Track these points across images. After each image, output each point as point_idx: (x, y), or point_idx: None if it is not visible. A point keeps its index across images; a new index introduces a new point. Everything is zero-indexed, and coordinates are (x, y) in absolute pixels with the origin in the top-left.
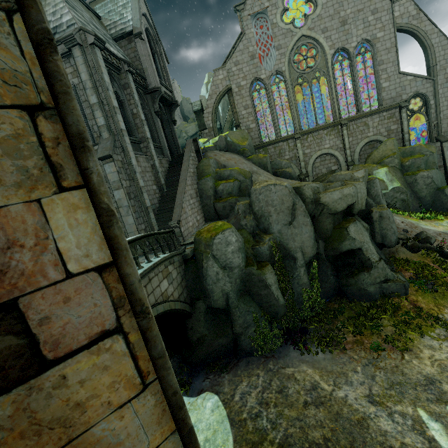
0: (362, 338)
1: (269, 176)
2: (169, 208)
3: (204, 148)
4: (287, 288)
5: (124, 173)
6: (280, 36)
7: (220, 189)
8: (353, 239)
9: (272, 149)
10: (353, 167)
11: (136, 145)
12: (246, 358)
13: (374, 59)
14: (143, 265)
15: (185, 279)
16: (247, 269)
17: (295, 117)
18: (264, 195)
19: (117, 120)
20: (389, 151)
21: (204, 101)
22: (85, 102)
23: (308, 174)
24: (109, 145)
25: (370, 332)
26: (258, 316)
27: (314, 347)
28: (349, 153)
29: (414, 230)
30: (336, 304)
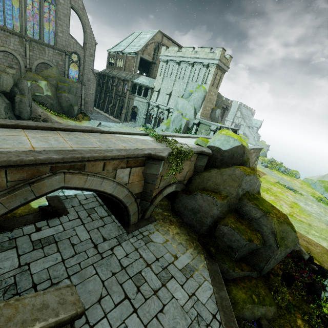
0: None
1: None
2: None
3: None
4: None
5: None
6: None
7: None
8: None
9: None
10: (28, 72)
11: None
12: None
13: (56, 13)
14: None
15: None
16: None
17: None
18: None
19: None
20: (53, 74)
21: None
22: None
23: None
24: None
25: None
26: None
27: None
28: (29, 62)
29: (45, 117)
30: None
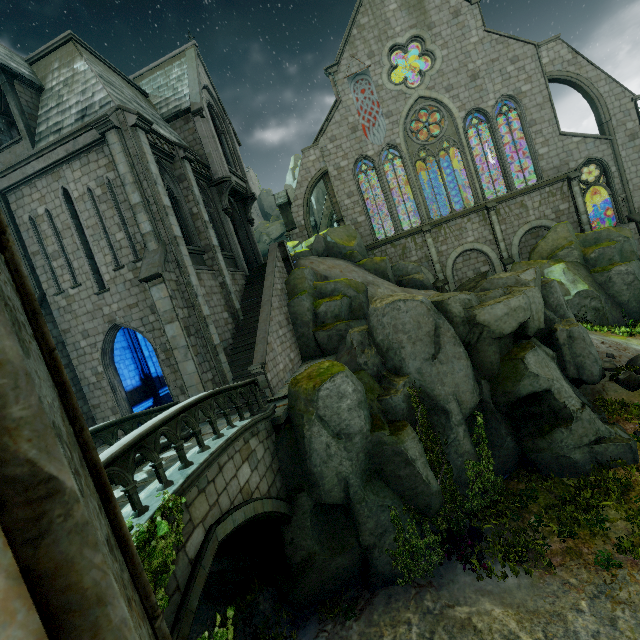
0: (578, 544)
1: (391, 288)
2: (248, 344)
3: (294, 254)
4: (440, 462)
5: (181, 297)
6: (389, 100)
7: (321, 311)
8: (536, 376)
9: (392, 249)
10: (513, 266)
11: (197, 257)
12: (385, 588)
13: (522, 119)
14: (209, 443)
15: (277, 458)
16: (374, 436)
17: (420, 204)
18: (391, 317)
19: (170, 224)
20: (563, 240)
21: (291, 192)
22: (123, 203)
23: (447, 280)
24: (158, 260)
25: (589, 533)
26: (399, 512)
27: (498, 564)
28: (504, 247)
29: (623, 354)
30: (521, 484)
